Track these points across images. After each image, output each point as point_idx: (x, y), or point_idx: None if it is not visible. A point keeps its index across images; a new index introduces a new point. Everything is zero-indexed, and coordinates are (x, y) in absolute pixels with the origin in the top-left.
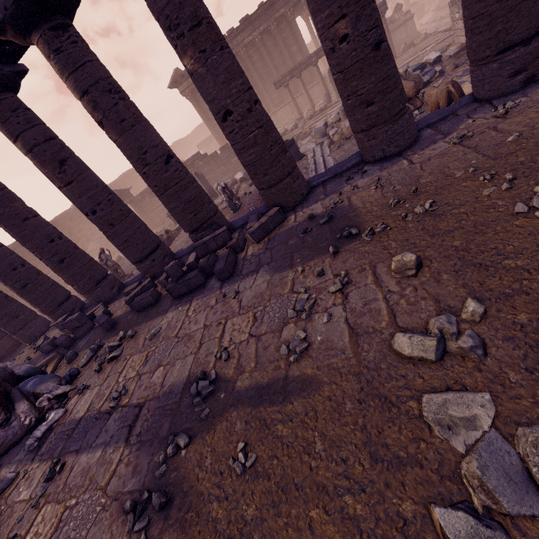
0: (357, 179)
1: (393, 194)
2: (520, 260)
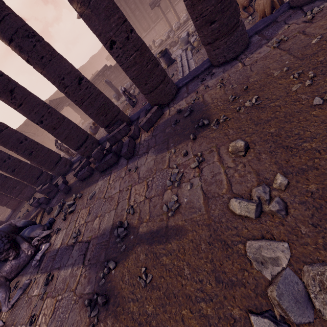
0: (208, 80)
1: (231, 92)
2: (314, 143)
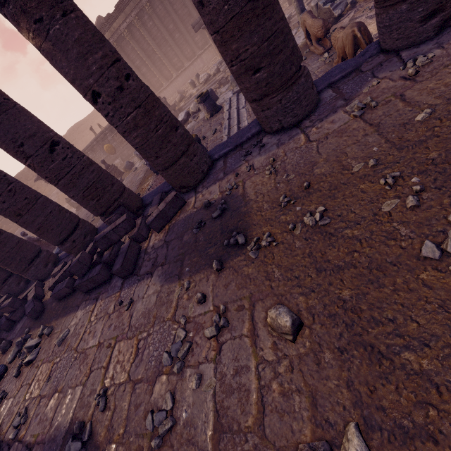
0: (254, 156)
1: (285, 187)
2: (426, 359)
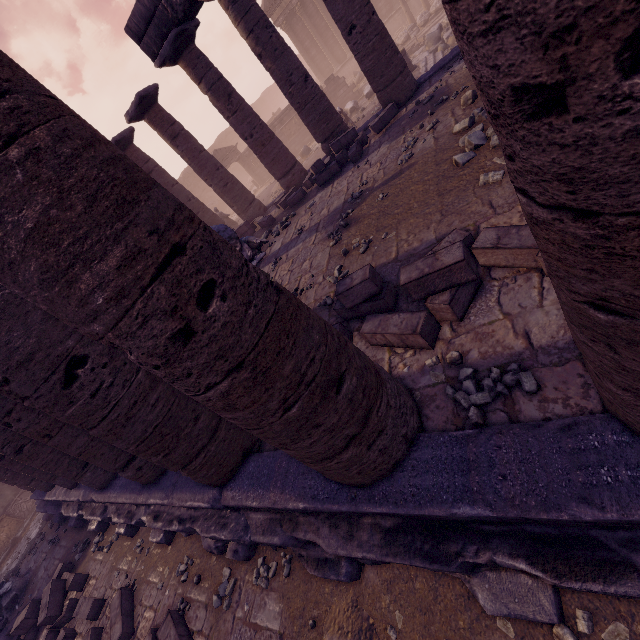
0: (455, 66)
1: None
2: None
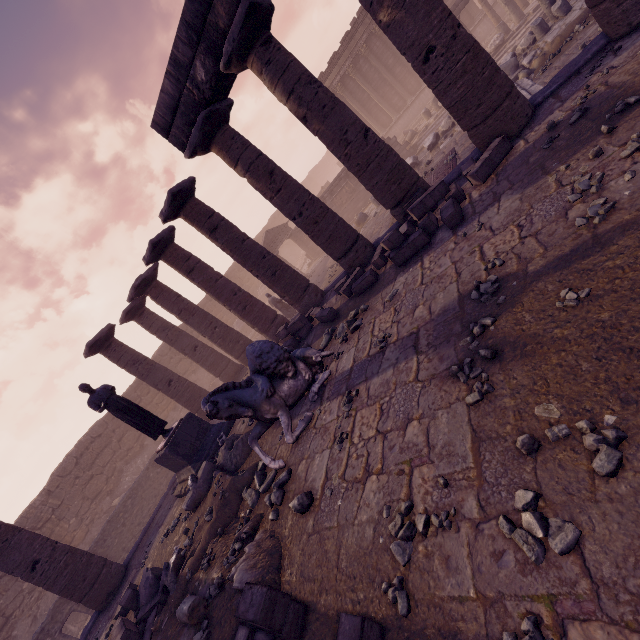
0: (608, 62)
1: None
2: None
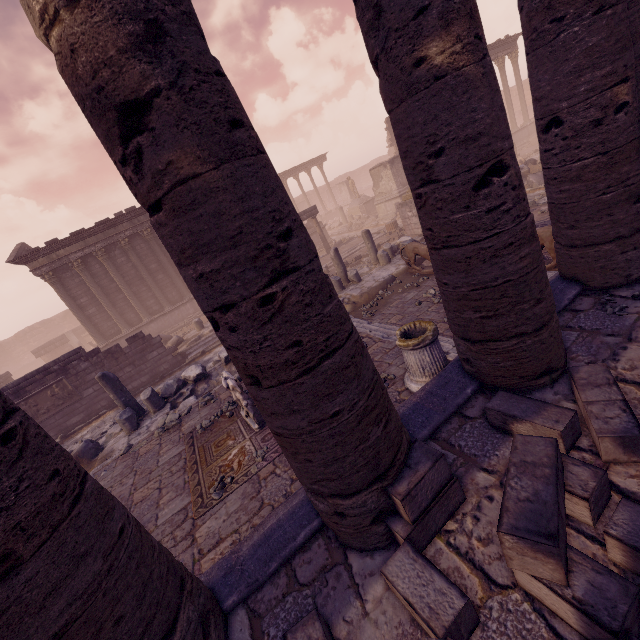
0: None
1: None
2: None
